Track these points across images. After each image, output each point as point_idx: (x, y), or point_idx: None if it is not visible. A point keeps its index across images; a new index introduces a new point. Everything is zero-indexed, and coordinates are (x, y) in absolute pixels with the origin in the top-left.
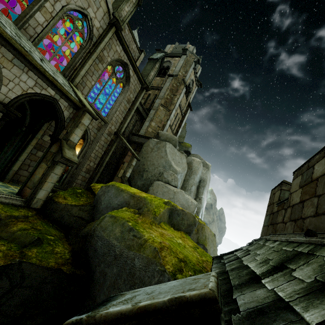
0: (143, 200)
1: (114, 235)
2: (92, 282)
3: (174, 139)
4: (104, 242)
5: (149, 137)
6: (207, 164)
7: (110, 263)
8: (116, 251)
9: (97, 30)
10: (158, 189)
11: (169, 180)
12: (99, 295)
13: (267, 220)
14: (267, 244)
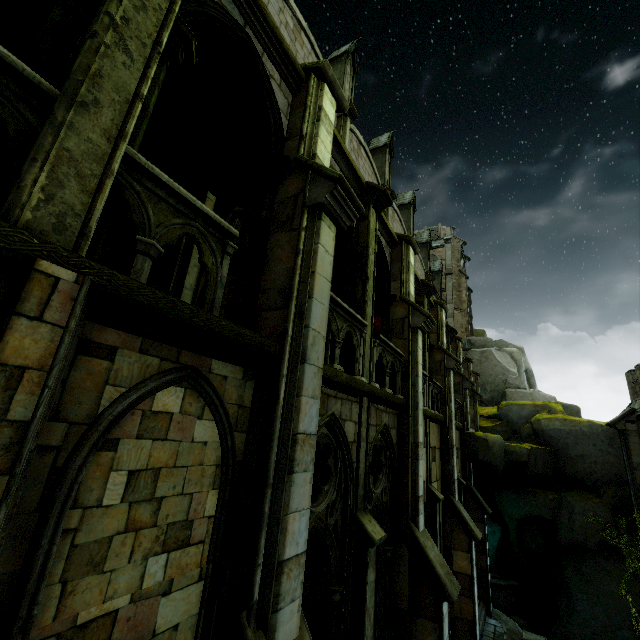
0: (546, 405)
1: (557, 425)
2: (558, 451)
3: (489, 341)
4: (554, 430)
5: (465, 348)
6: (520, 348)
7: (566, 437)
8: (566, 431)
9: None
10: (514, 396)
11: (518, 384)
12: (568, 453)
13: (631, 392)
14: (637, 401)
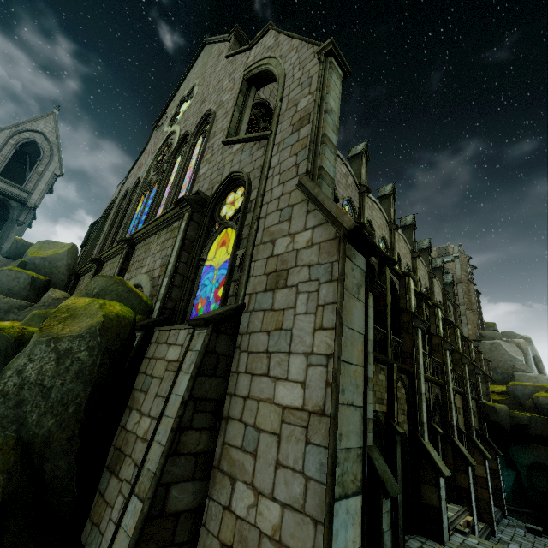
0: (544, 386)
1: None
2: None
3: (497, 334)
4: None
5: (477, 340)
6: (528, 338)
7: None
8: None
9: (441, 302)
10: (521, 378)
11: (523, 369)
12: None
13: None
14: None
